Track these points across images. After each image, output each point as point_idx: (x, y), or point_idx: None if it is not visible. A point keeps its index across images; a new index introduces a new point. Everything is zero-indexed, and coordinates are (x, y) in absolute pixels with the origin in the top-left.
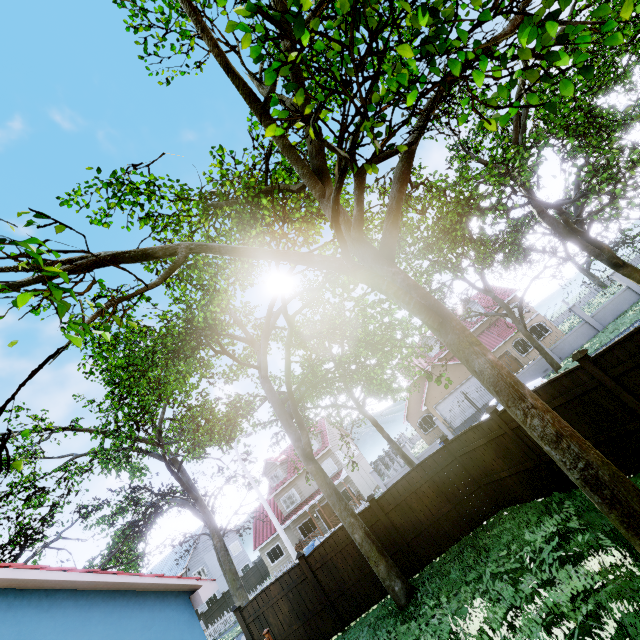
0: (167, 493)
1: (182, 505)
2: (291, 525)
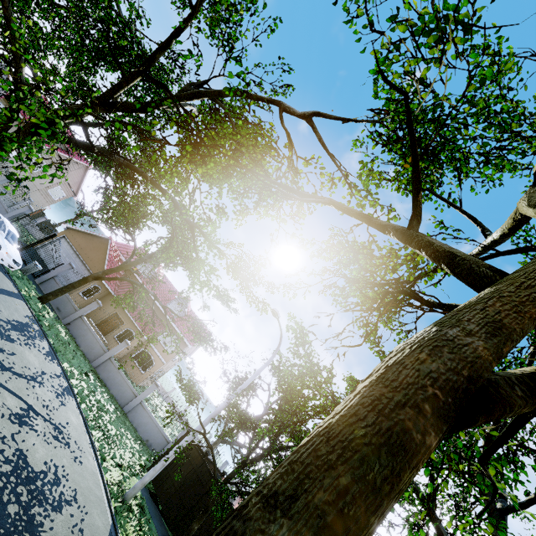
0: None
1: None
2: None
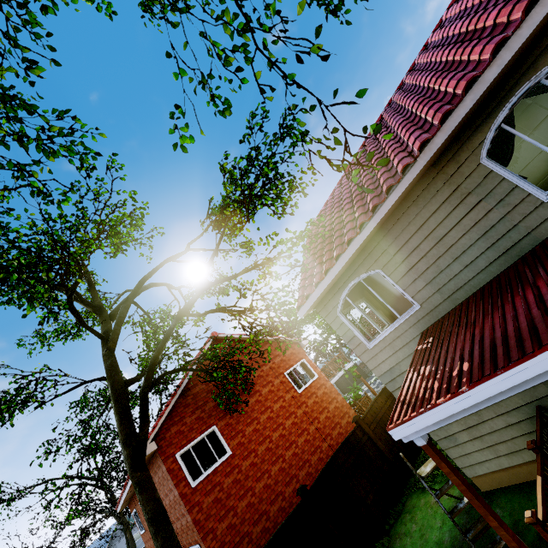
0: (103, 509)
1: (110, 515)
2: None
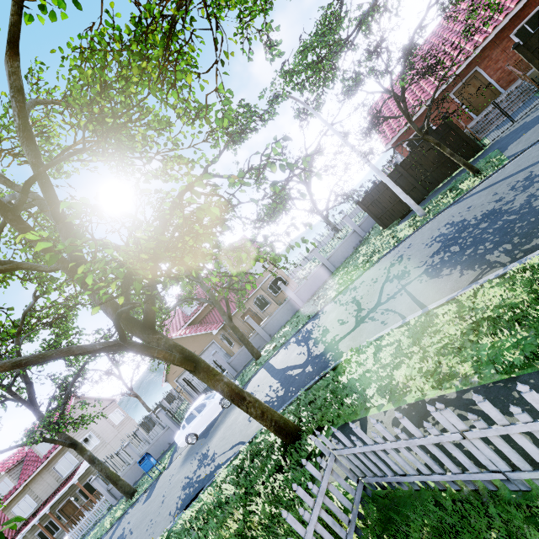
0: None
1: None
2: (28, 534)
